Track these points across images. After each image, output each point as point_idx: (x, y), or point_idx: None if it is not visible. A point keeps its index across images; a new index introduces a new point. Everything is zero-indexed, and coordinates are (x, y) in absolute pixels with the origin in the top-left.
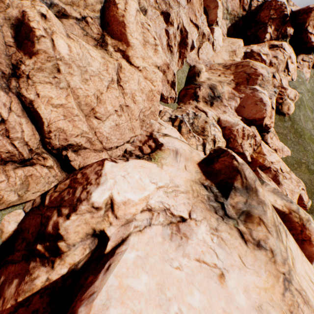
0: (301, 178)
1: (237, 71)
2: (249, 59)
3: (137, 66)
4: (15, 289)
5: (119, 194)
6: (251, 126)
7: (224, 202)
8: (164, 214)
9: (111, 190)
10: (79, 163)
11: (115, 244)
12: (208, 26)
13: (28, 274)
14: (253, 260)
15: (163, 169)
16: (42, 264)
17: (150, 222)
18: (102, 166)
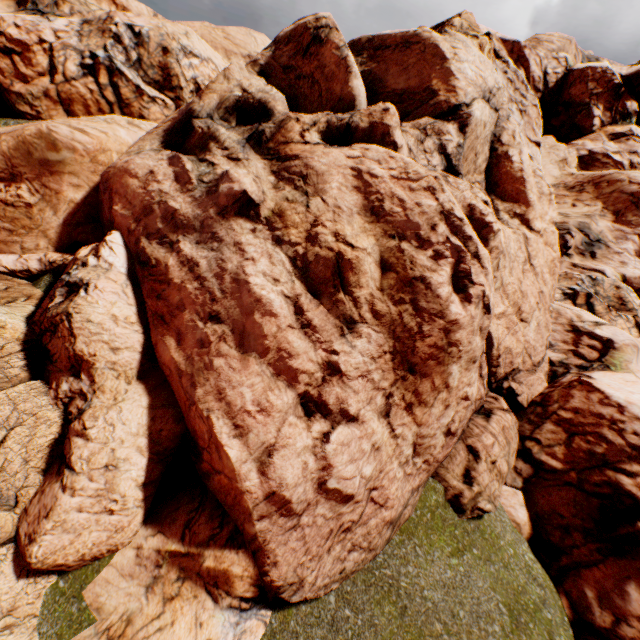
0: None
1: (604, 193)
2: (591, 166)
3: (538, 230)
4: None
5: None
6: None
7: None
8: None
9: None
10: (526, 396)
11: None
12: None
13: None
14: None
15: None
16: None
17: None
18: (598, 391)
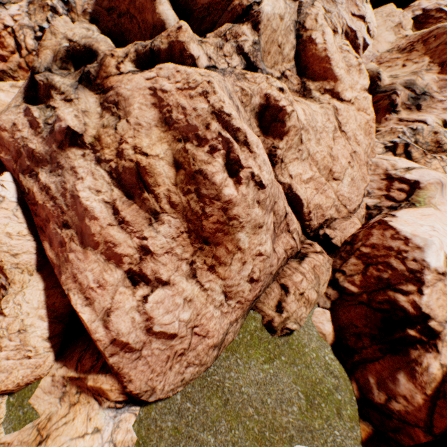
0: None
1: (431, 48)
2: (426, 23)
3: (349, 100)
4: (412, 384)
5: None
6: None
7: None
8: None
9: (442, 249)
10: (339, 238)
11: None
12: None
13: (417, 365)
14: None
15: (440, 211)
16: (425, 351)
17: None
18: (391, 229)
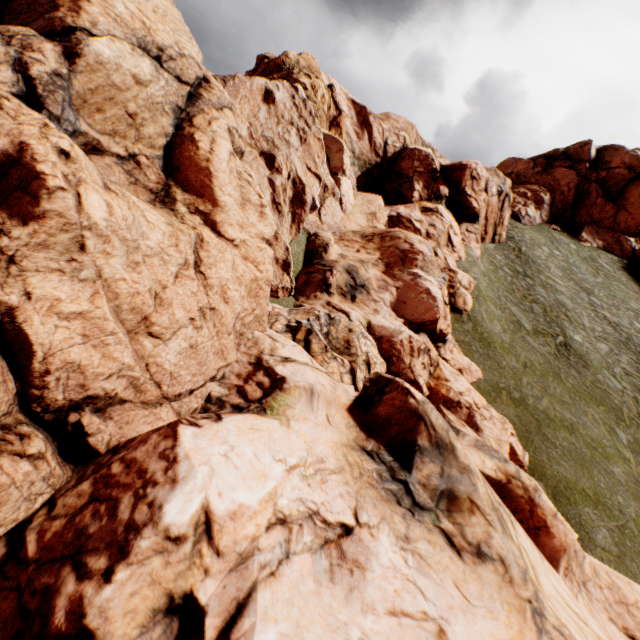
0: (505, 415)
1: (385, 246)
2: (398, 226)
3: (231, 238)
4: None
5: (222, 497)
6: (421, 334)
7: (408, 480)
8: (311, 524)
9: (205, 489)
10: (109, 438)
11: (222, 621)
12: (331, 175)
13: None
14: (479, 586)
15: (291, 428)
16: None
17: (288, 548)
18: (174, 438)
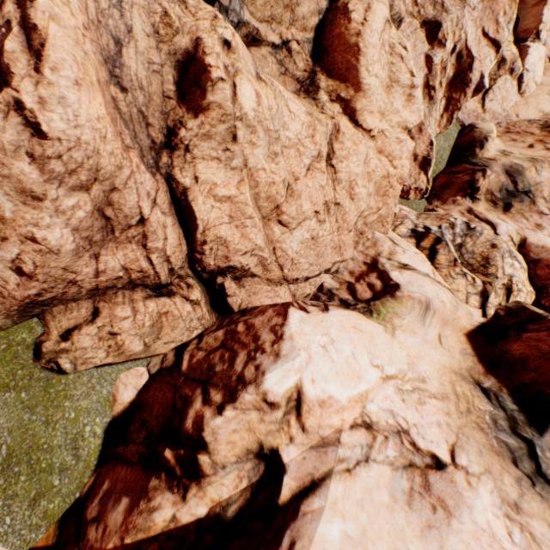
0: None
1: None
2: None
3: (368, 129)
4: (123, 518)
5: (314, 383)
6: None
7: (534, 441)
8: (397, 441)
9: (301, 372)
10: (241, 301)
11: (297, 487)
12: (513, 43)
13: (145, 498)
14: None
15: (395, 338)
16: (169, 487)
17: (368, 453)
18: (283, 317)
